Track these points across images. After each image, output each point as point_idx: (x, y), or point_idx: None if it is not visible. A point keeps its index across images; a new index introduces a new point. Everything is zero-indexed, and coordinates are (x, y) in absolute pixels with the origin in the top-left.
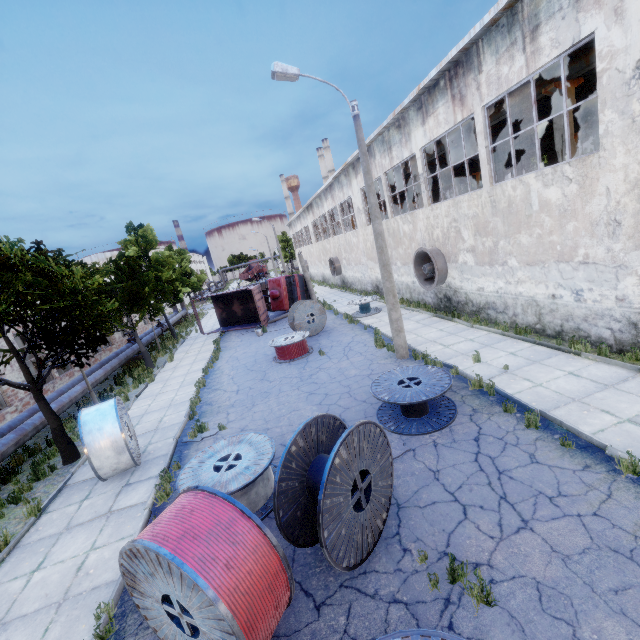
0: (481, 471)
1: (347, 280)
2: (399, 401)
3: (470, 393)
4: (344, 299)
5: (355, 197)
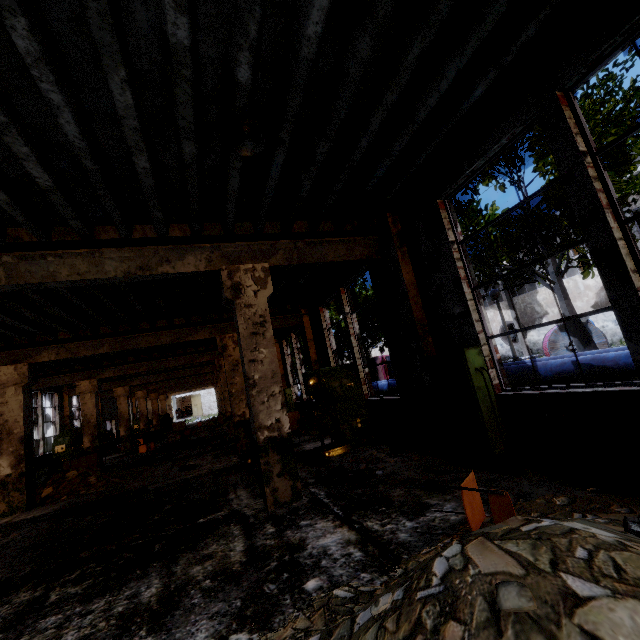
0: None
1: None
2: None
3: None
4: None
5: None
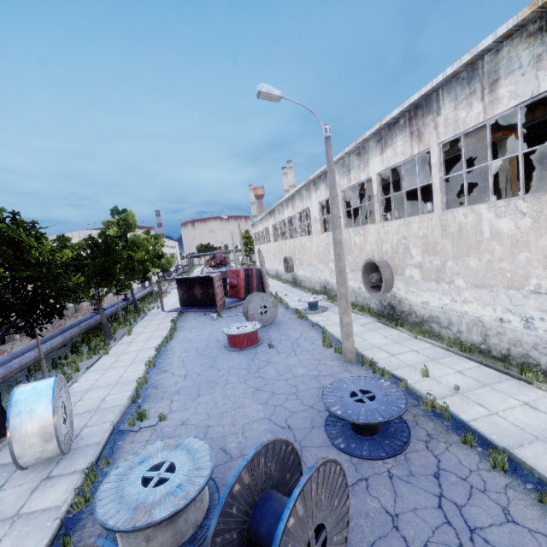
0: (448, 524)
1: (298, 277)
2: (353, 419)
3: (422, 413)
4: (294, 294)
5: (313, 208)
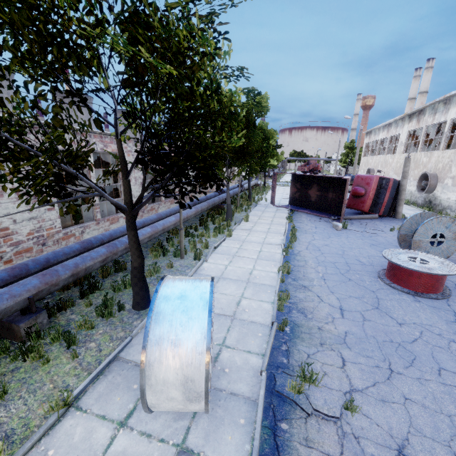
0: None
1: (439, 202)
2: None
3: None
4: None
5: None
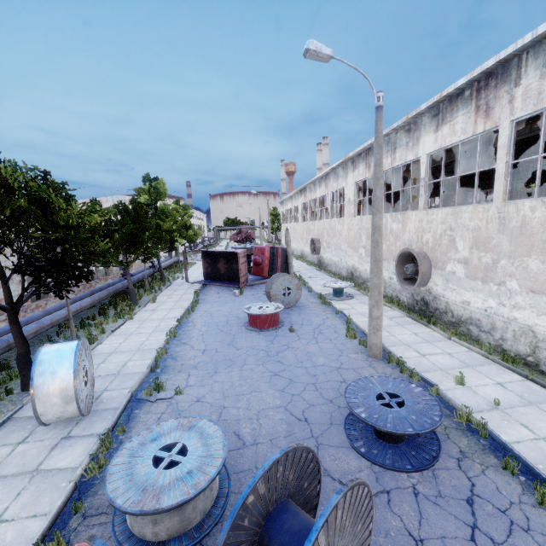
0: None
1: (324, 261)
2: (379, 425)
3: (455, 425)
4: (318, 278)
5: (348, 189)
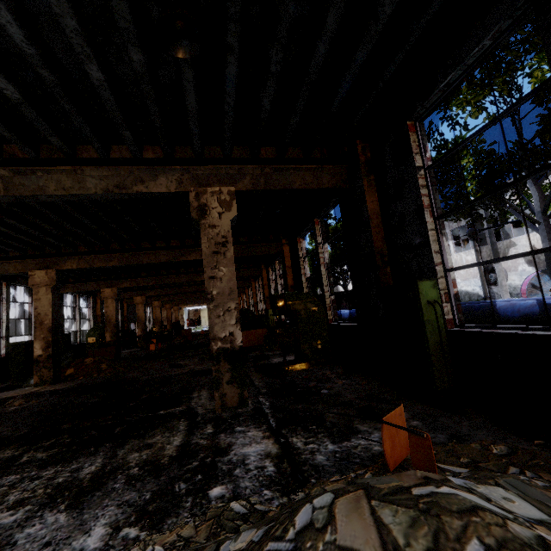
0: None
1: None
2: None
3: None
4: None
5: None
